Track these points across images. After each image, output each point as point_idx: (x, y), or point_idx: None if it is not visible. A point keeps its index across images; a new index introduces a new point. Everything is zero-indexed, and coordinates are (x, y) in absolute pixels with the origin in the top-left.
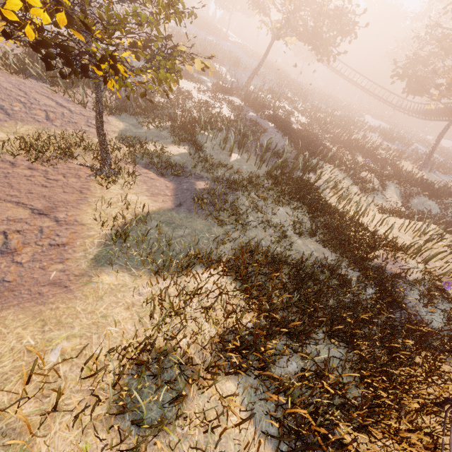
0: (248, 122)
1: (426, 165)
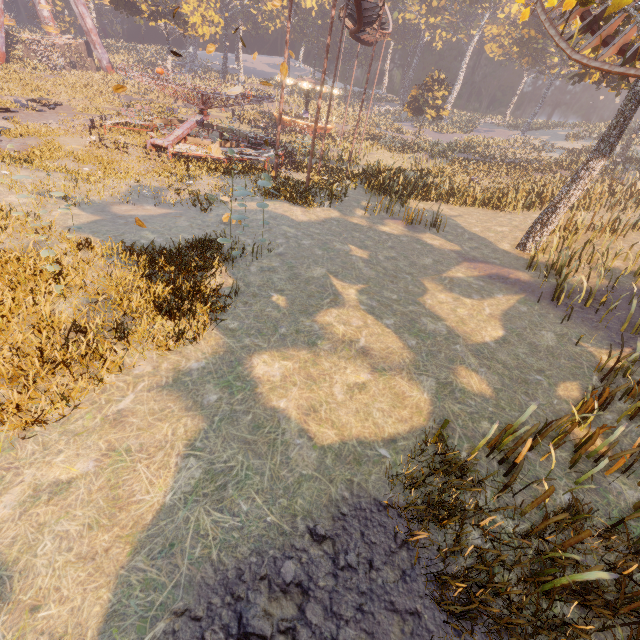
0: (495, 158)
1: (531, 234)
